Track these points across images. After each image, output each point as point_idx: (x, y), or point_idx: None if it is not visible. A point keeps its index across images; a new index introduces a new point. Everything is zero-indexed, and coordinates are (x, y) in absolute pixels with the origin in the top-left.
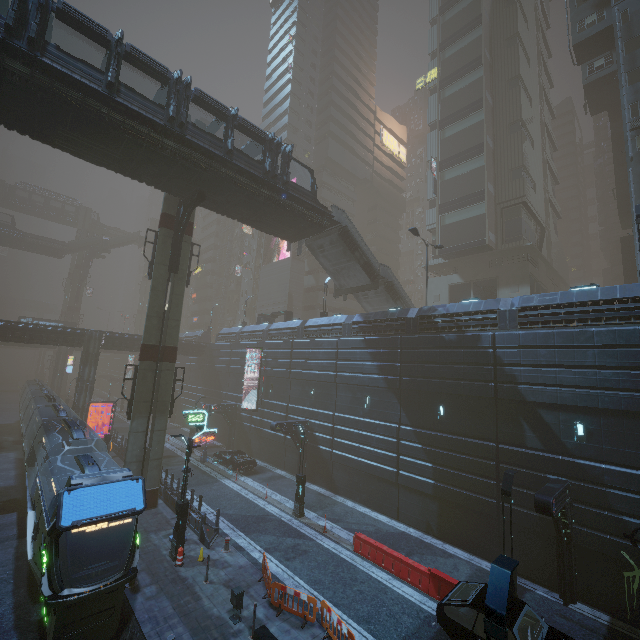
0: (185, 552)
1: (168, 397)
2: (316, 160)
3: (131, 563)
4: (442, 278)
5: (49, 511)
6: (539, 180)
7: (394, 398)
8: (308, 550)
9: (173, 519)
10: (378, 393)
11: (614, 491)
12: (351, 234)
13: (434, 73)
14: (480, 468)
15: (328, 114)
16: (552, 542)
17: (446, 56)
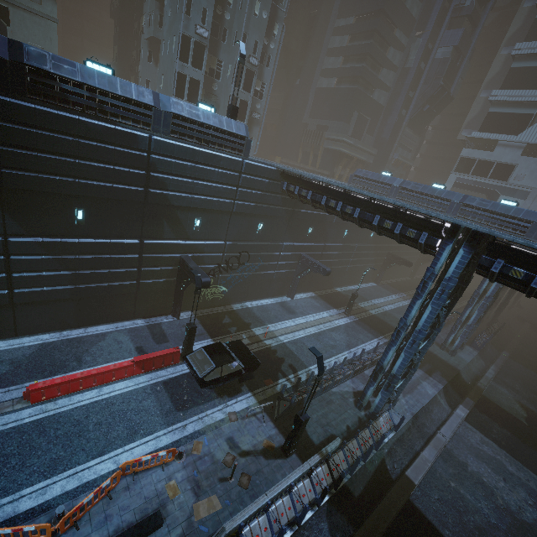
0: None
1: None
2: None
3: None
4: None
5: None
6: None
7: None
8: None
9: None
10: None
11: (207, 255)
12: None
13: None
14: (126, 262)
15: None
16: (170, 291)
17: None
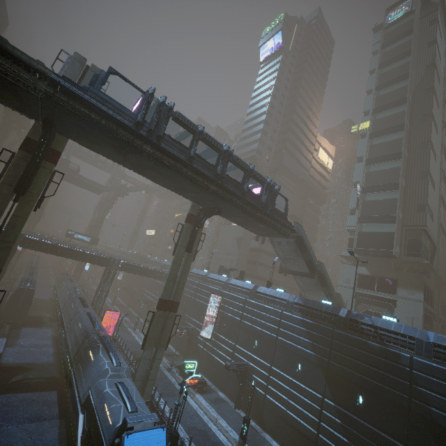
0: None
1: (168, 336)
2: (273, 164)
3: None
4: (353, 267)
5: (108, 440)
6: (436, 212)
7: (321, 374)
8: None
9: None
10: (309, 364)
11: None
12: (304, 242)
13: (365, 125)
14: None
15: (286, 136)
16: None
17: (377, 118)
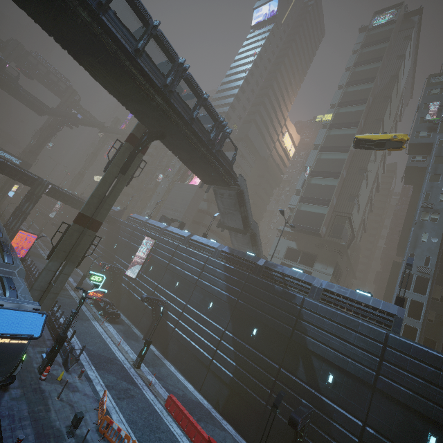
0: (50, 370)
1: (82, 254)
2: (239, 133)
3: (13, 372)
4: (285, 240)
5: None
6: (362, 207)
7: (229, 311)
8: (135, 395)
9: (49, 340)
10: (220, 303)
11: (336, 424)
12: (244, 196)
13: (329, 117)
14: (264, 379)
15: (258, 109)
16: (289, 442)
17: (340, 111)
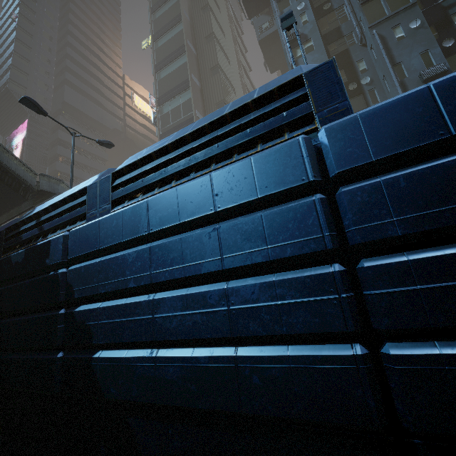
0: None
1: None
2: (54, 105)
3: None
4: None
5: None
6: None
7: None
8: None
9: None
10: None
11: None
12: None
13: None
14: None
15: (64, 65)
16: None
17: (156, 16)
